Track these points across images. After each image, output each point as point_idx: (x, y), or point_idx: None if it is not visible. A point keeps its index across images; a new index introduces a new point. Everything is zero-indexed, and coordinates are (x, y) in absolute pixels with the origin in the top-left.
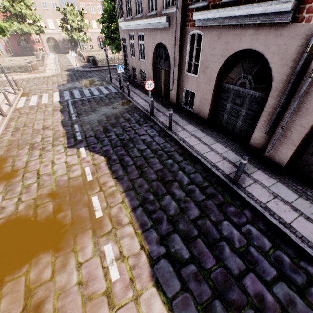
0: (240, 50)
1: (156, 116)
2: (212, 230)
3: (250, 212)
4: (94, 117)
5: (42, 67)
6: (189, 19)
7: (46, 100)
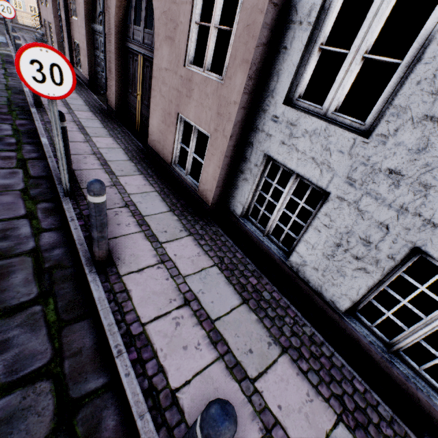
0: None
1: None
2: None
3: (25, 122)
4: None
5: None
6: None
7: None
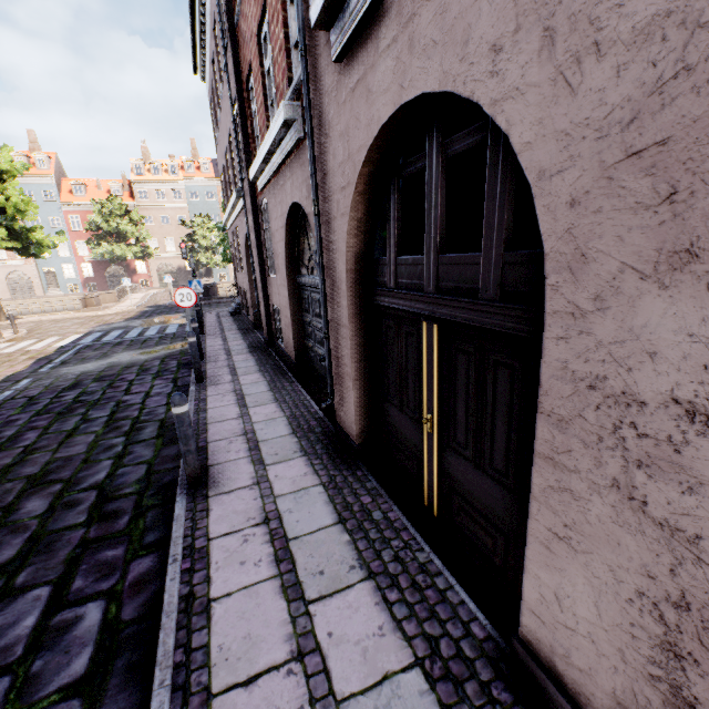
0: (290, 208)
1: (208, 361)
2: None
3: (150, 566)
4: (84, 367)
5: (114, 303)
6: (257, 185)
7: (41, 345)
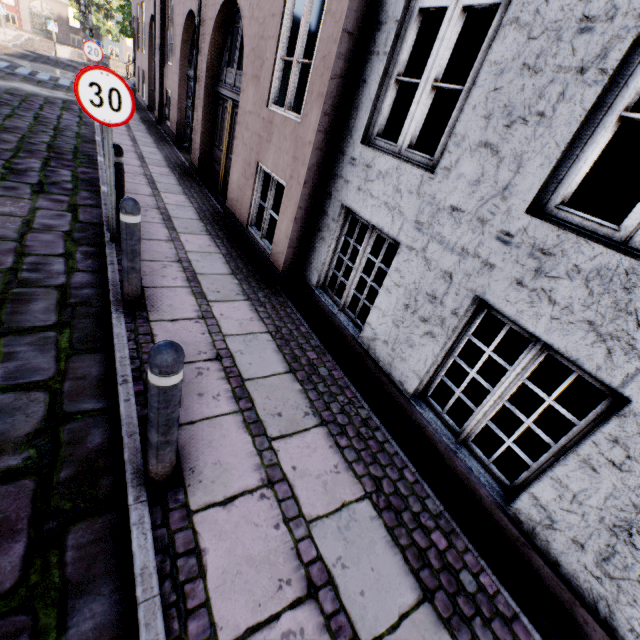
0: (189, 13)
1: None
2: (3, 155)
3: (89, 171)
4: None
5: None
6: None
7: None
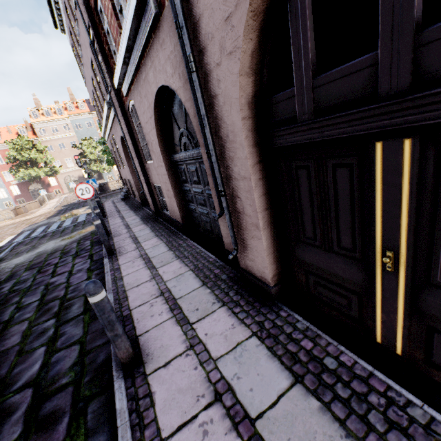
0: (155, 96)
1: (114, 236)
2: None
3: None
4: (17, 260)
5: (38, 208)
6: (122, 93)
7: None
